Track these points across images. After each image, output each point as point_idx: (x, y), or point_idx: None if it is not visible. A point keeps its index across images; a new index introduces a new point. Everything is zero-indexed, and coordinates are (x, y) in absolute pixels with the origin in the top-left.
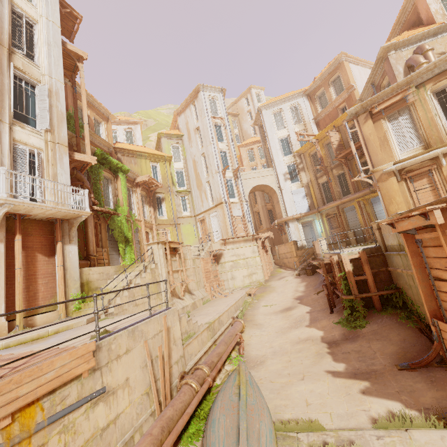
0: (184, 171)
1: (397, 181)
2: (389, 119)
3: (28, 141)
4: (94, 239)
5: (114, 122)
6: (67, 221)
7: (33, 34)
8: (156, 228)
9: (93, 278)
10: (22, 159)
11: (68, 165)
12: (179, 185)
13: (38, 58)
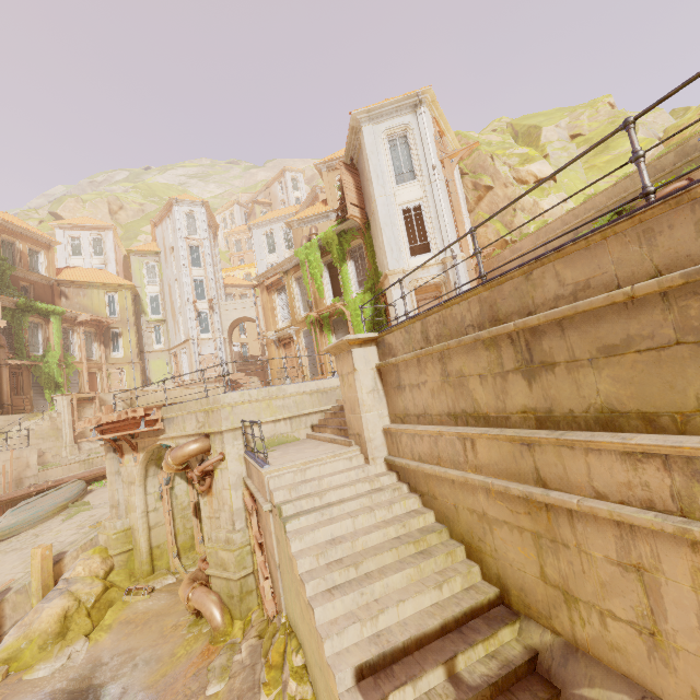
0: (160, 295)
1: (275, 348)
2: (278, 292)
3: None
4: (9, 389)
5: (76, 227)
6: None
7: None
8: (108, 368)
9: None
10: None
11: None
12: (152, 312)
13: None
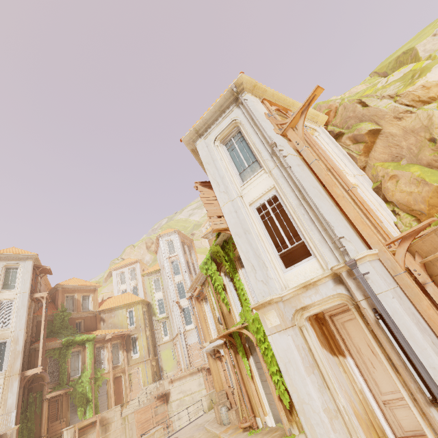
0: (163, 299)
1: (211, 360)
2: (205, 300)
3: None
4: (46, 421)
5: (122, 267)
6: (6, 433)
7: (12, 307)
8: (129, 369)
9: None
10: None
11: (16, 387)
12: (160, 312)
13: (11, 322)
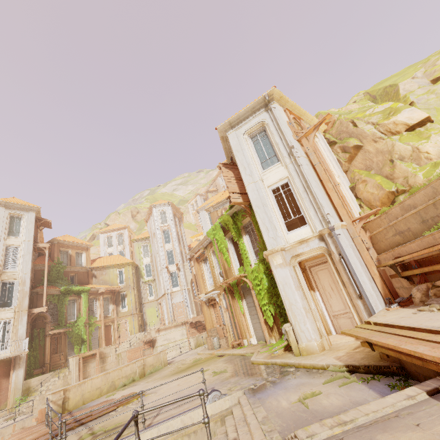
0: (151, 264)
1: (206, 307)
2: (204, 261)
3: (4, 317)
4: (49, 352)
5: (110, 231)
6: (19, 356)
7: (17, 252)
8: (118, 320)
9: (33, 384)
10: (0, 328)
11: (26, 321)
12: (147, 275)
13: (18, 266)
